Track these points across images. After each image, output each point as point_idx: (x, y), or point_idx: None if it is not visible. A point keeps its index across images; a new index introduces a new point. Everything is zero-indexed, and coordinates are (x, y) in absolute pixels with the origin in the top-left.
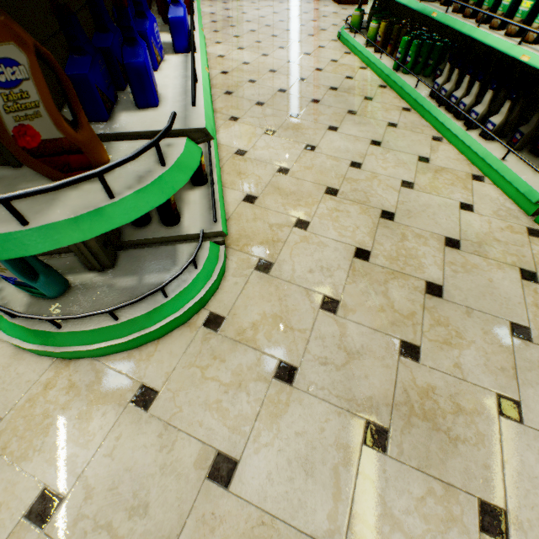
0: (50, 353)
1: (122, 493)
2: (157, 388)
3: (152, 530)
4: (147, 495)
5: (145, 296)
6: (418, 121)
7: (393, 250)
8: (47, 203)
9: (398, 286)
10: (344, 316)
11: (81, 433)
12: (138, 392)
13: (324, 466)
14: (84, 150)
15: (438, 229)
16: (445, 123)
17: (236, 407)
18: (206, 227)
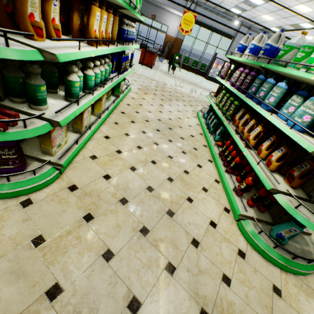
0: (285, 267)
1: None
2: None
3: None
4: None
5: None
6: None
7: None
8: None
9: None
10: None
11: (312, 308)
12: None
13: None
14: None
15: None
16: None
17: None
18: (305, 229)
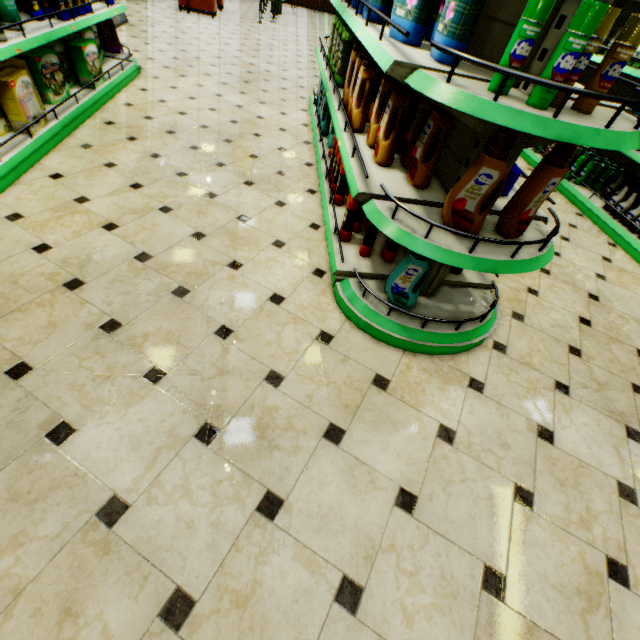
0: (409, 344)
1: (489, 435)
2: (482, 381)
3: (518, 458)
4: (505, 439)
5: (481, 317)
6: (592, 227)
7: (606, 323)
8: (509, 248)
9: (618, 348)
10: (587, 360)
11: (446, 398)
12: (470, 381)
13: (607, 444)
14: (529, 223)
15: (633, 314)
16: (621, 233)
17: (538, 402)
18: (482, 280)
